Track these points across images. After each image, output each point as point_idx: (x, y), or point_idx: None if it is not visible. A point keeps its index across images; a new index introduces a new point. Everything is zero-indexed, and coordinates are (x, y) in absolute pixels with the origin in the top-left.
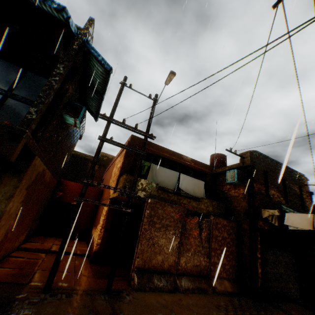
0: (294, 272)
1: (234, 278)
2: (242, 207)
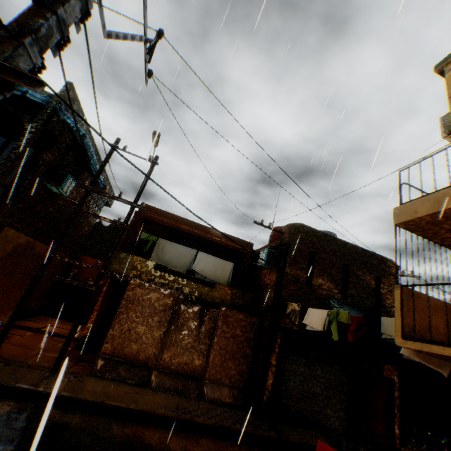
0: (342, 396)
1: (240, 388)
2: (269, 299)
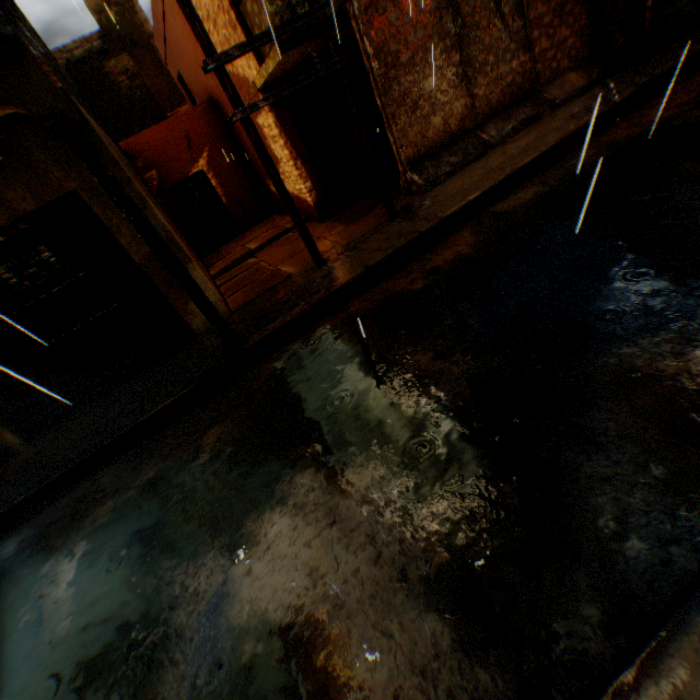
0: None
1: (585, 60)
2: None
